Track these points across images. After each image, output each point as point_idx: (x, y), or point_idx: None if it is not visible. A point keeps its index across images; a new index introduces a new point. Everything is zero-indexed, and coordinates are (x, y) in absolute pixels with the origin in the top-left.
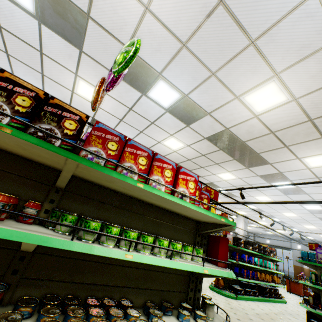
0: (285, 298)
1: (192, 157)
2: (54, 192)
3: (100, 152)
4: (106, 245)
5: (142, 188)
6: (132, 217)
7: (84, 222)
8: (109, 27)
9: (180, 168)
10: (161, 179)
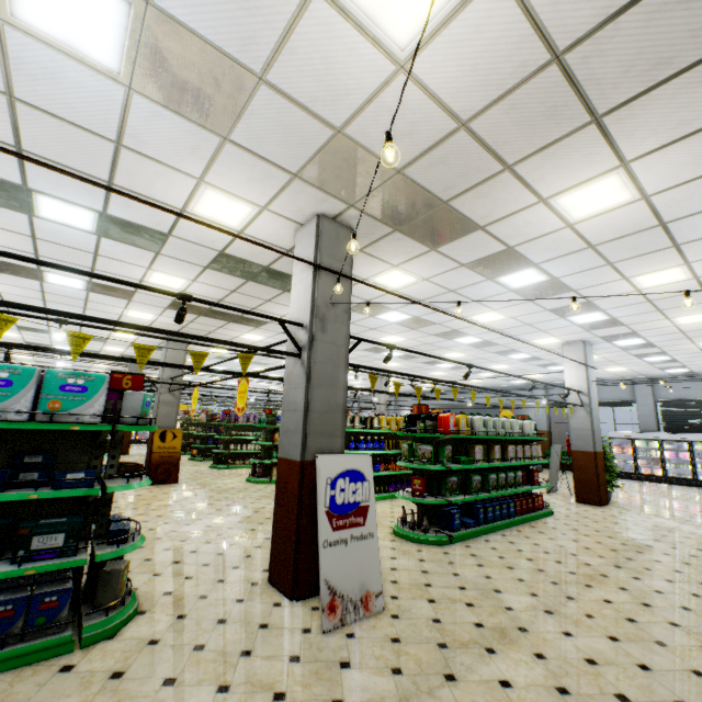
0: None
1: None
2: None
3: None
4: None
5: None
6: None
7: None
8: None
9: None
10: None
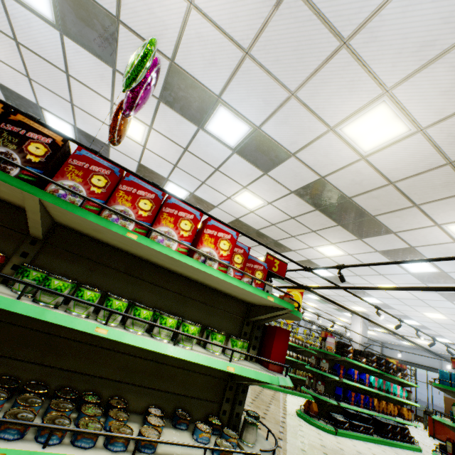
0: (422, 445)
1: (277, 221)
2: (28, 243)
3: (79, 188)
4: (73, 313)
5: (135, 240)
6: (142, 287)
7: (46, 279)
8: (146, 33)
9: (208, 220)
10: (173, 232)
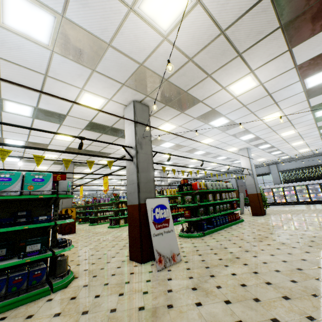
0: None
1: None
2: None
3: None
4: None
5: None
6: None
7: None
8: None
9: None
10: None
